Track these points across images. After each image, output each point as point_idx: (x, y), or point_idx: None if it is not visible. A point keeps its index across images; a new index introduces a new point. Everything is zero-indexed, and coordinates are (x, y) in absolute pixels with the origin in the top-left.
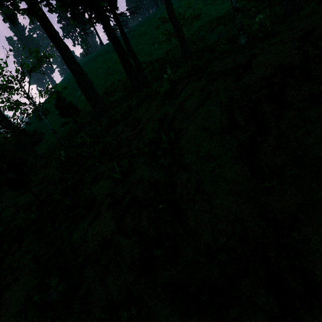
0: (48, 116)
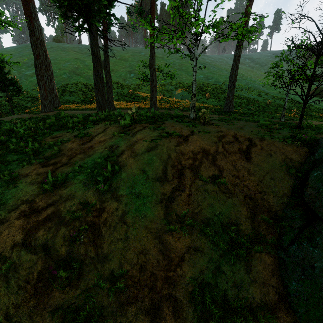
0: None
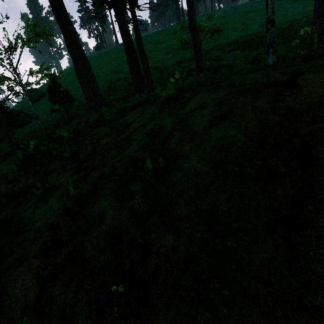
0: (42, 99)
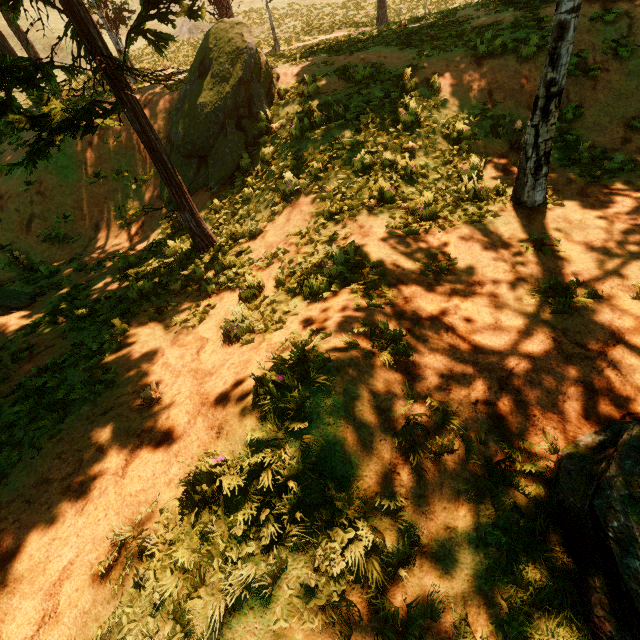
0: None
